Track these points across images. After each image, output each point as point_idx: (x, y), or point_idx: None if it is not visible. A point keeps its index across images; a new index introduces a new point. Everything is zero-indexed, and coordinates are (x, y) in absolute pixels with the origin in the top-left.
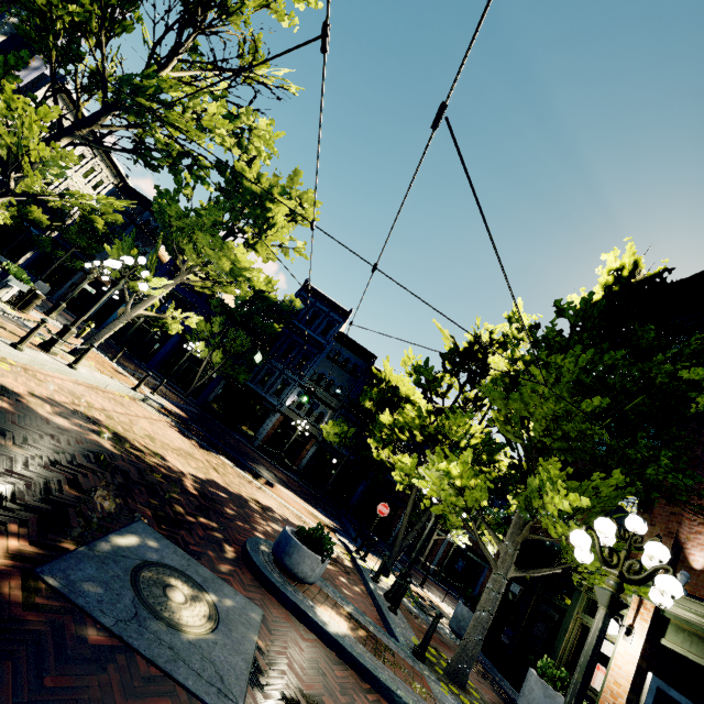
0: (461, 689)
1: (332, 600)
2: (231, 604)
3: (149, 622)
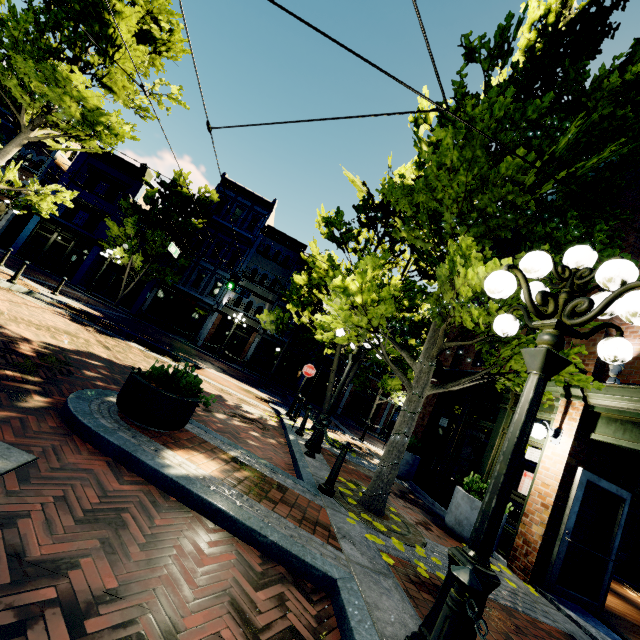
0: (377, 516)
1: (212, 446)
2: None
3: None
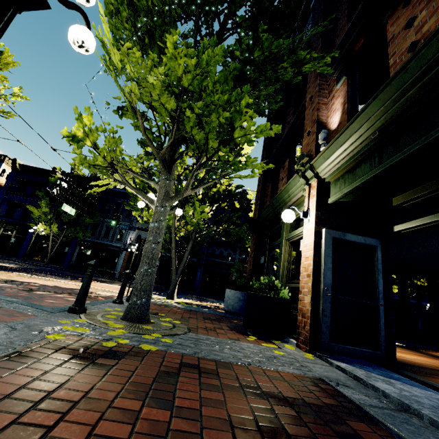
0: (132, 322)
1: None
2: None
3: None
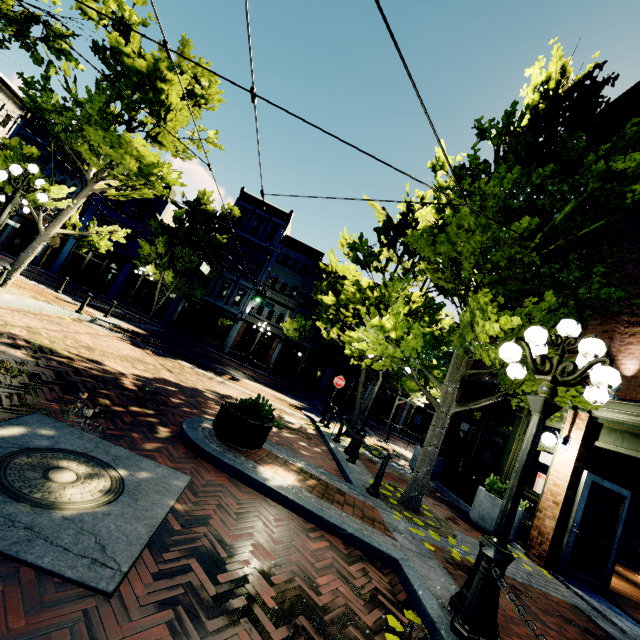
0: (415, 513)
1: (283, 460)
2: (147, 476)
3: (2, 506)
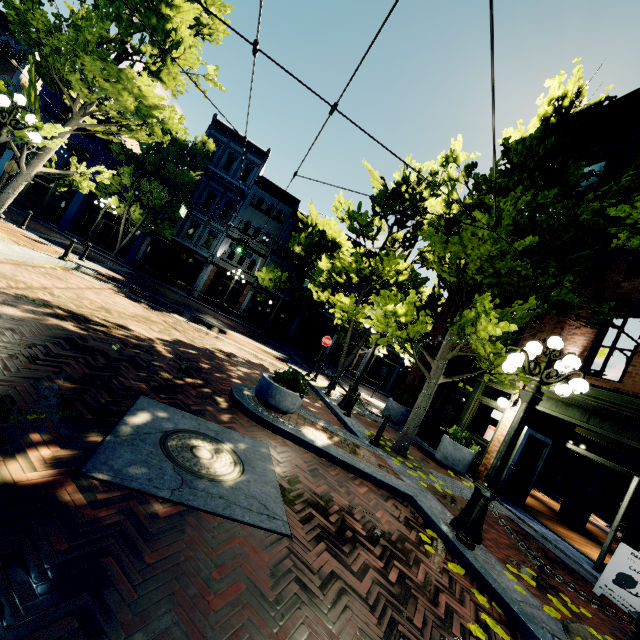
0: (404, 457)
1: (308, 420)
2: (244, 447)
3: (195, 483)
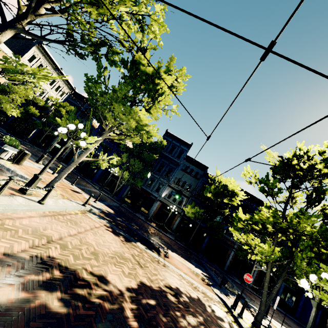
0: None
1: None
2: None
3: None
